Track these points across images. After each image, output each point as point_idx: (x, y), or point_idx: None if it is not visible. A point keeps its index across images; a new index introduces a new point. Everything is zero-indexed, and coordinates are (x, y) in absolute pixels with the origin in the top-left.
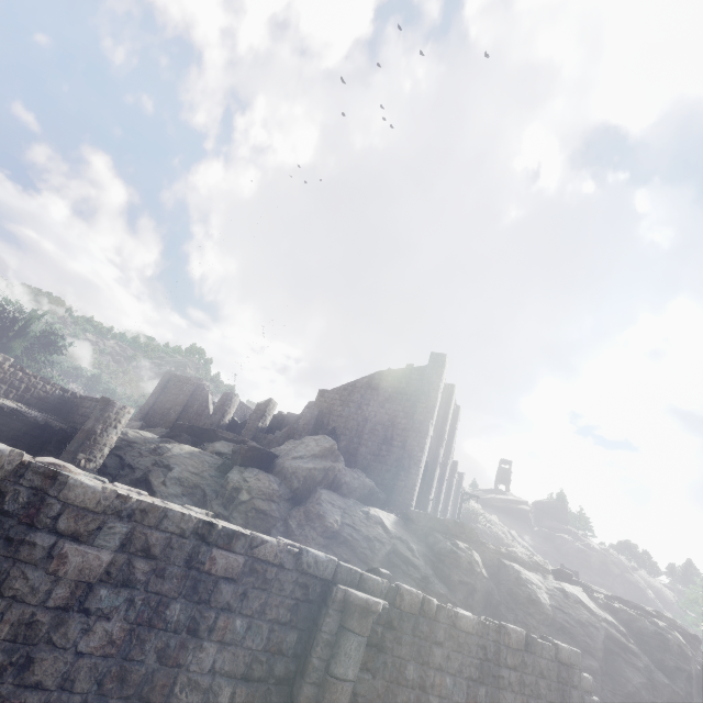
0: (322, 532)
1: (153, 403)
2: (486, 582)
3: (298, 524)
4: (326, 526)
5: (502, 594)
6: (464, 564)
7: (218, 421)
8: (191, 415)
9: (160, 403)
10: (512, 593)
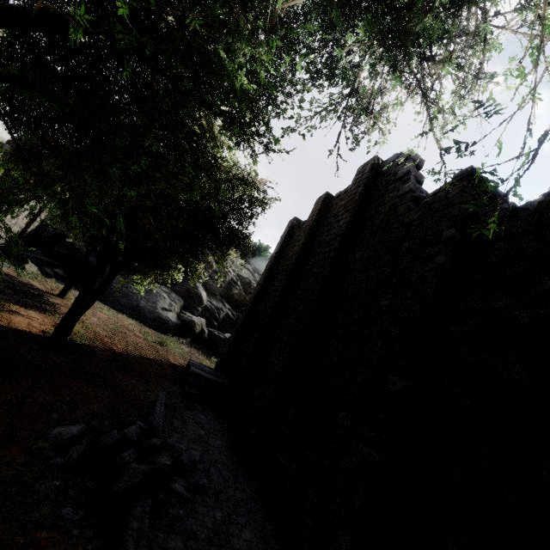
0: None
1: None
2: None
3: None
4: None
5: None
6: None
7: None
8: None
9: None
10: None
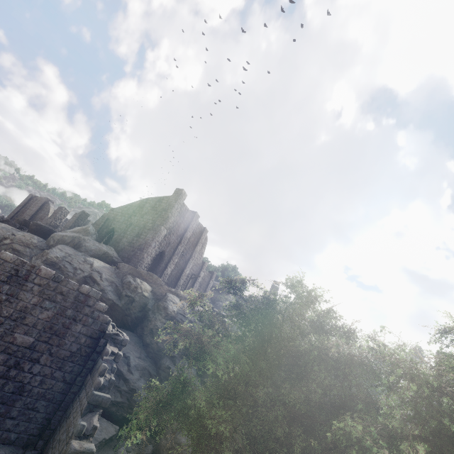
0: (44, 260)
1: (17, 211)
2: (145, 299)
3: (36, 258)
4: (47, 258)
5: (154, 306)
6: (132, 287)
7: (50, 222)
8: (37, 219)
9: (22, 212)
10: (158, 305)
